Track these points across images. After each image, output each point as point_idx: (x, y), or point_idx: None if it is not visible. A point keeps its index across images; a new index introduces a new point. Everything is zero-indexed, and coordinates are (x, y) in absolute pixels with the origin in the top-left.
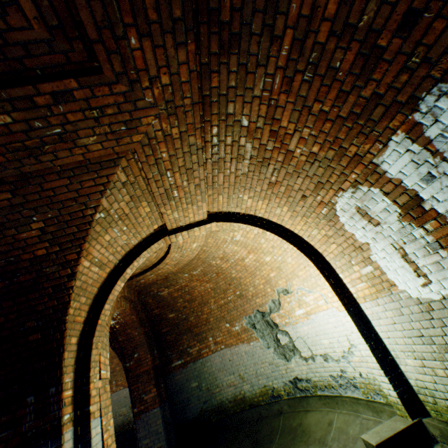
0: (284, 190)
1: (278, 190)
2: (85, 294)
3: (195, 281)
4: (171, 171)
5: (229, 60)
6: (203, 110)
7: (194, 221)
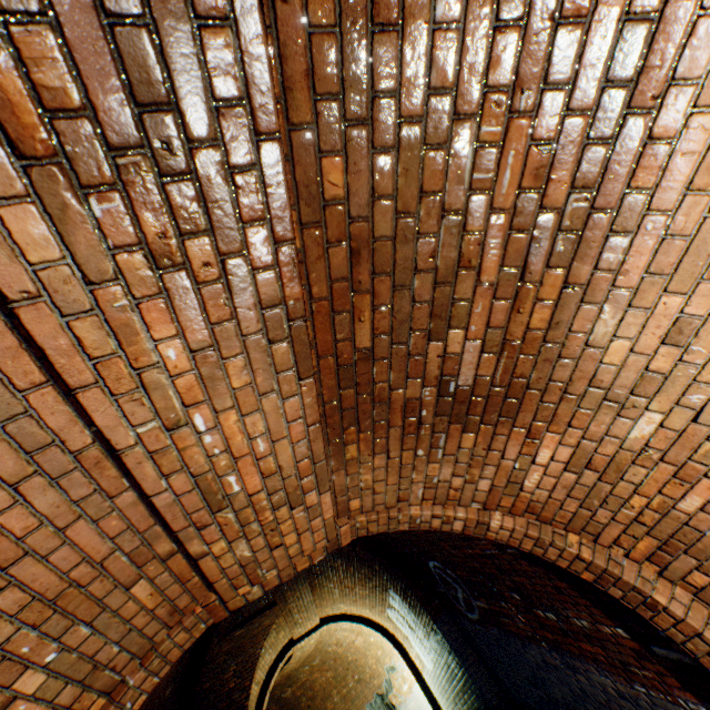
0: (362, 602)
1: (359, 602)
2: (251, 708)
3: (316, 671)
4: (298, 613)
5: (321, 576)
6: (312, 587)
7: (311, 627)
